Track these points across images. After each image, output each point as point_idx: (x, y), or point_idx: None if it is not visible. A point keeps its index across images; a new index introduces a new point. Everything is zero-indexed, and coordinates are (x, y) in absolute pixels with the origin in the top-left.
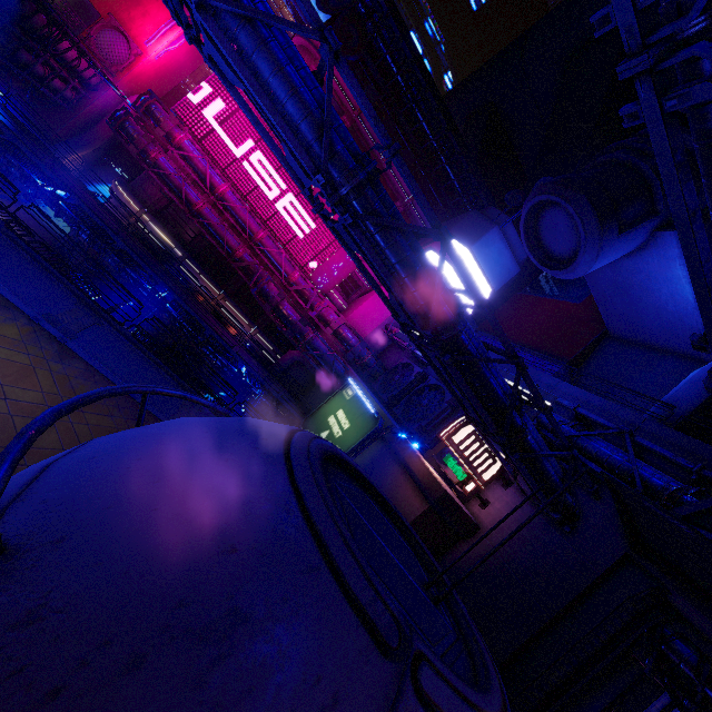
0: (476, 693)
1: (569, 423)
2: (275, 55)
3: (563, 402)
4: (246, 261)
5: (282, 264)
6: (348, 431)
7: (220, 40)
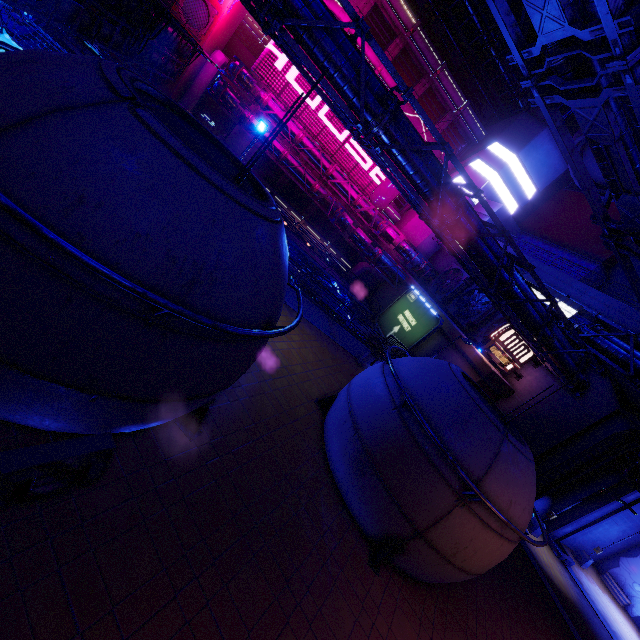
0: (522, 445)
1: (590, 325)
2: (416, 163)
3: (587, 310)
4: (322, 195)
5: (348, 191)
6: (416, 327)
7: (388, 163)
